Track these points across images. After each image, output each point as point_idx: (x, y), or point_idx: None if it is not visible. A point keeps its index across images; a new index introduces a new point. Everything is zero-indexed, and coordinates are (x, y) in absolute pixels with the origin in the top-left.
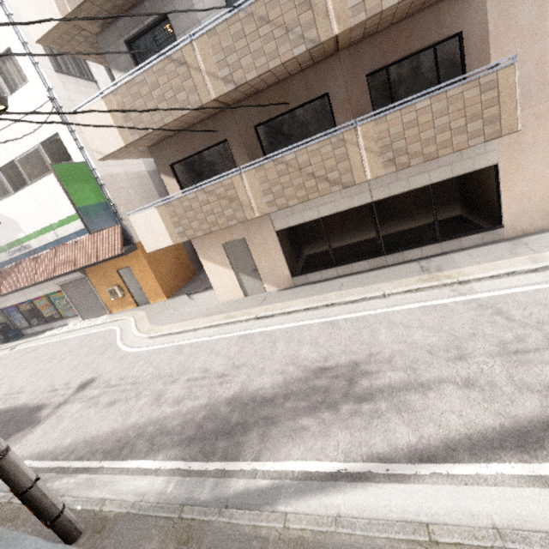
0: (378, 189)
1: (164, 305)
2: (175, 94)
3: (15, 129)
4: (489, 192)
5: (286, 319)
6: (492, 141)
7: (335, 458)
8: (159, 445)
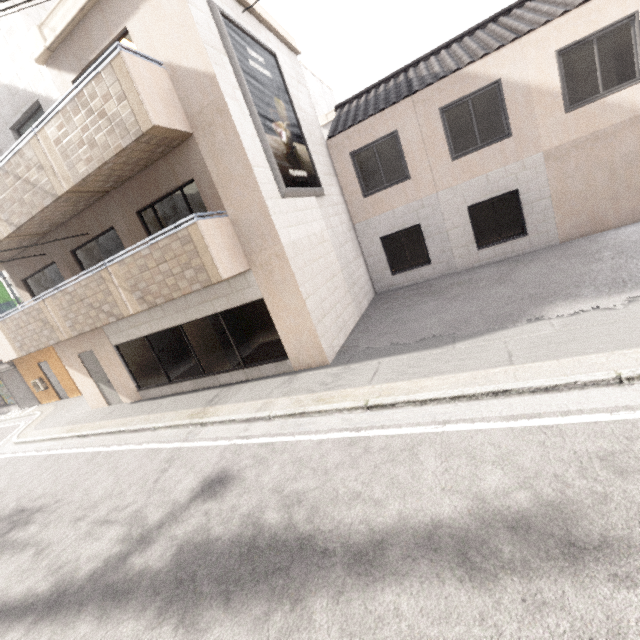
0: (178, 314)
1: (70, 403)
2: None
3: None
4: (270, 323)
5: (89, 442)
6: (251, 277)
7: None
8: None
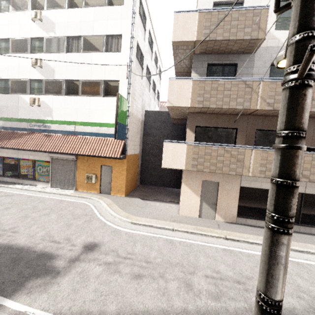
0: (310, 187)
1: (125, 200)
2: (237, 98)
3: (93, 67)
4: None
5: (253, 247)
6: None
7: None
8: None
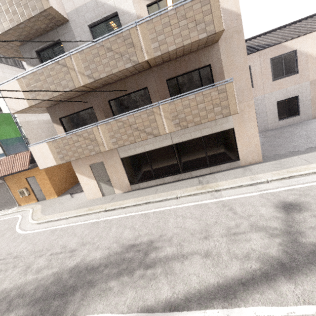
0: (175, 137)
1: (54, 201)
2: (60, 81)
3: None
4: (231, 142)
5: (122, 211)
6: (230, 117)
7: (122, 310)
8: (14, 306)
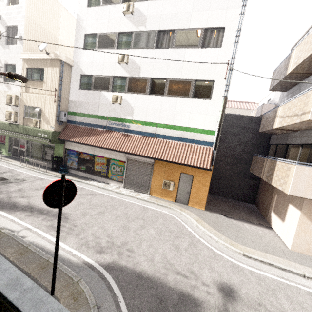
0: None
1: (210, 216)
2: None
3: (185, 65)
4: None
5: None
6: None
7: None
8: None
